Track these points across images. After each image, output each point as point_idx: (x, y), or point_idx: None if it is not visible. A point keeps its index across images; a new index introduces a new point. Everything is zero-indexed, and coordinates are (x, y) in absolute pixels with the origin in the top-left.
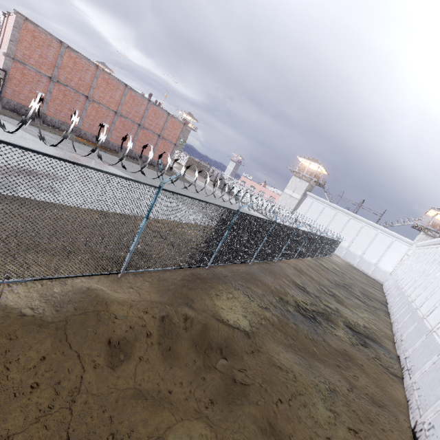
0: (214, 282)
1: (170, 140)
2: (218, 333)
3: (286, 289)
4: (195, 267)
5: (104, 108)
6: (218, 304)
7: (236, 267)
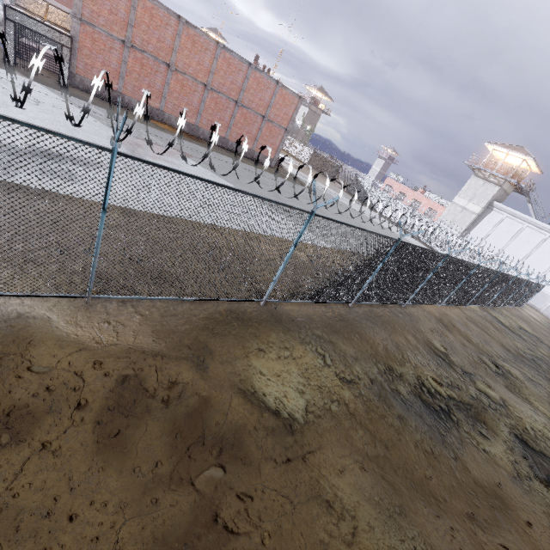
0: (264, 327)
1: (279, 123)
2: (225, 419)
3: (407, 353)
4: (242, 301)
5: (191, 80)
6: (256, 366)
7: (324, 307)
